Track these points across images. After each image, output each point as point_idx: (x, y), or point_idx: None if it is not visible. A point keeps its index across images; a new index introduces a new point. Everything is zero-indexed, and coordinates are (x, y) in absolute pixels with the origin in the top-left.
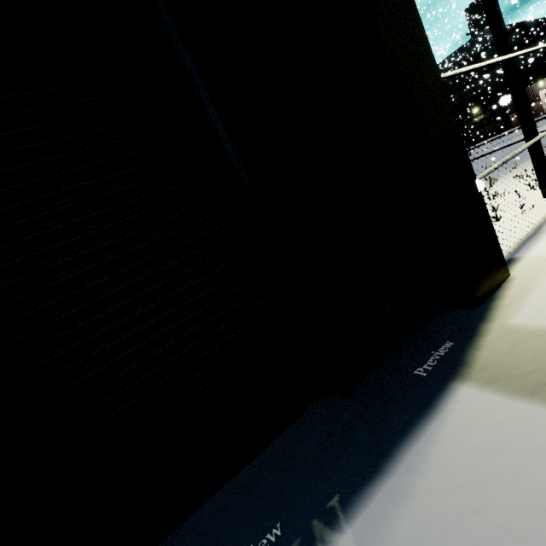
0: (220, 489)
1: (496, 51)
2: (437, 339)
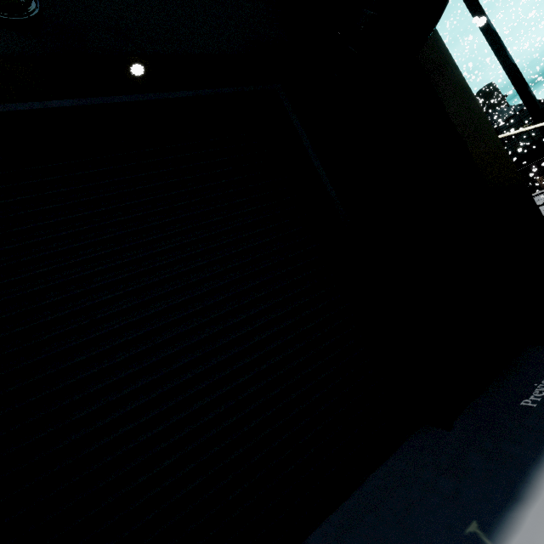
0: (325, 520)
1: (513, 125)
2: (535, 373)
